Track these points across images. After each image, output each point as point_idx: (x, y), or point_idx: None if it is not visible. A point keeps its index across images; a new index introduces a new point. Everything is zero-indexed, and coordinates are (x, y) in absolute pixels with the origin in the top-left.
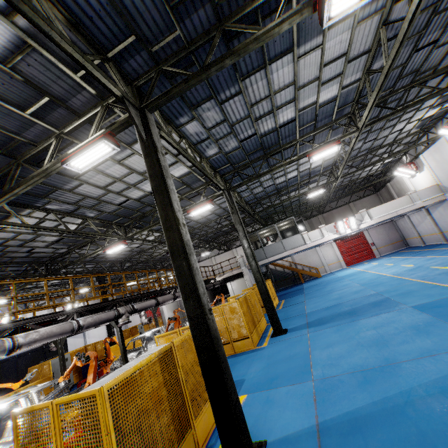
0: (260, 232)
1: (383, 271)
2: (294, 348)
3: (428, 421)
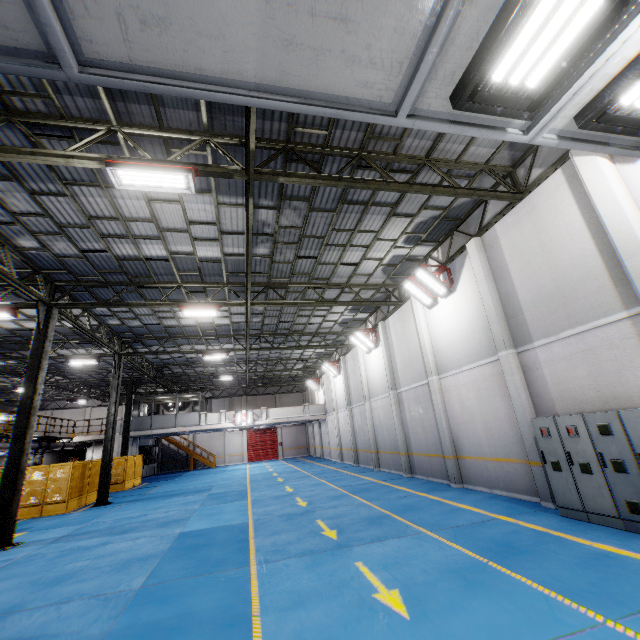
0: (159, 396)
1: (252, 471)
2: (100, 512)
3: (121, 528)
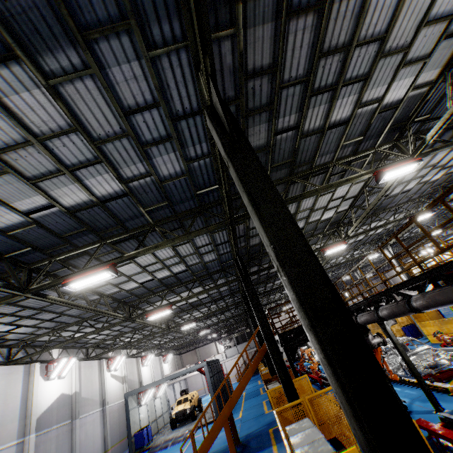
0: None
1: None
2: None
3: None
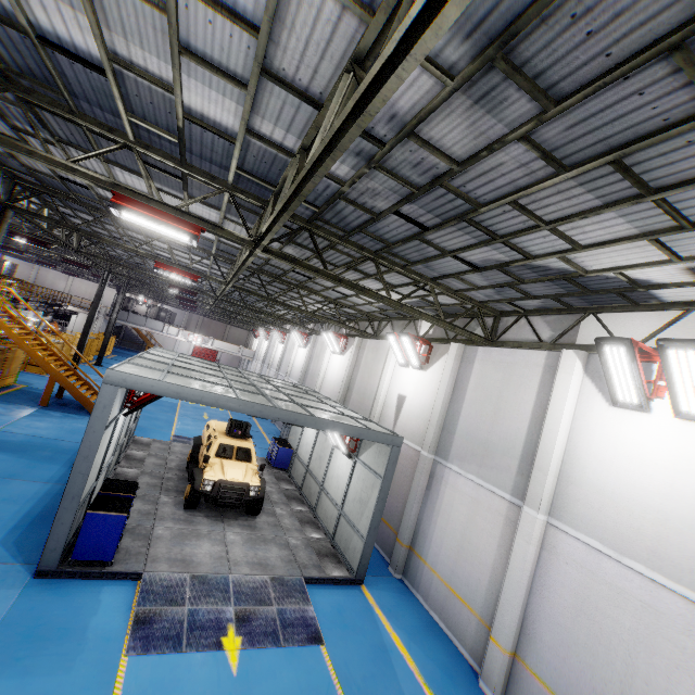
0: (138, 300)
1: None
2: (102, 371)
3: None
